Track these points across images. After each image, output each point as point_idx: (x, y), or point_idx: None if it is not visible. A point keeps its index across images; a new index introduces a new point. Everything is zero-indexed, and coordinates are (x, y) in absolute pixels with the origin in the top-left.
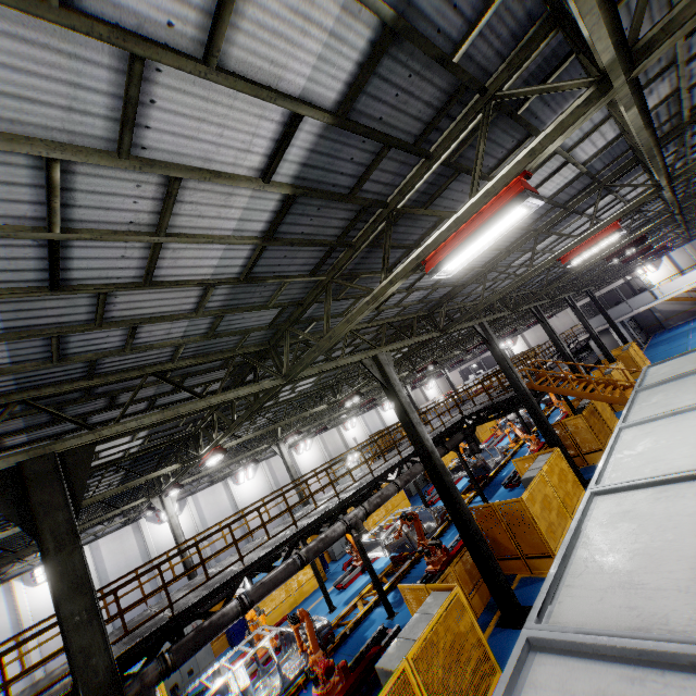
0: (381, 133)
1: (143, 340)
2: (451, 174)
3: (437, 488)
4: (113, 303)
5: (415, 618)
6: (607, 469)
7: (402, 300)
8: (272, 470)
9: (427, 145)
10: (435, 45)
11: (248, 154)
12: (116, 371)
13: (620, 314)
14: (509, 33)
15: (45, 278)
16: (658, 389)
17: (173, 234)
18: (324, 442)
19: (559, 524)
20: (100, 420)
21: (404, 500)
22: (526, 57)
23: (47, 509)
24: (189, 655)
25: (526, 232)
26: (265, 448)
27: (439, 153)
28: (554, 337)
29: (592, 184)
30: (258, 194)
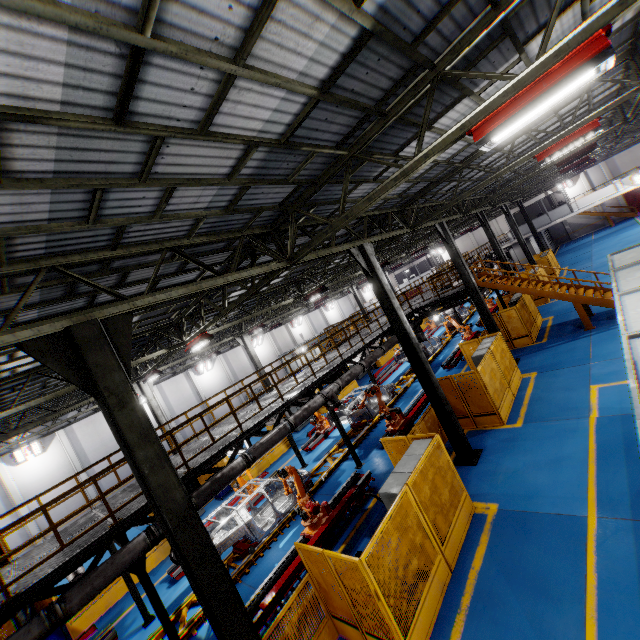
0: None
1: (171, 208)
2: (497, 38)
3: (412, 363)
4: (162, 155)
5: (405, 458)
6: (625, 322)
7: None
8: (228, 362)
9: None
10: None
11: None
12: (137, 243)
13: (540, 225)
14: None
15: (110, 107)
16: (635, 268)
17: (248, 66)
18: (274, 337)
19: (501, 390)
20: (105, 300)
21: (353, 383)
22: None
23: (103, 371)
24: (208, 499)
25: None
26: (229, 341)
27: (510, 3)
28: (494, 241)
29: None
30: (340, 24)
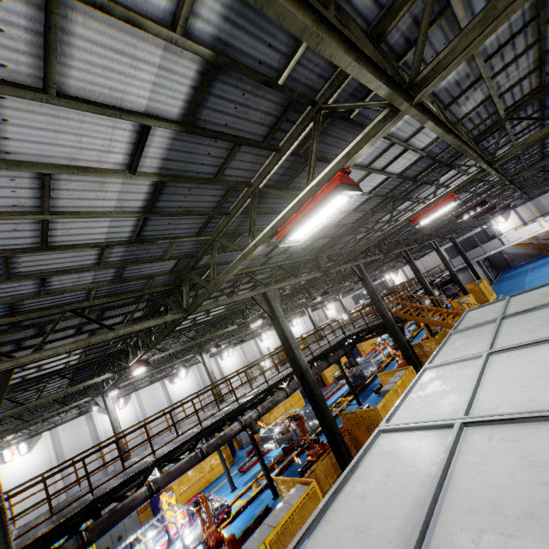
0: (229, 135)
1: (56, 287)
2: (305, 161)
3: (309, 400)
4: (19, 262)
5: (279, 507)
6: (401, 407)
7: (288, 249)
8: (201, 372)
9: (276, 141)
10: (259, 72)
11: (110, 154)
12: (38, 309)
13: (476, 256)
14: (326, 61)
15: None
16: (464, 334)
17: (58, 212)
18: (243, 350)
19: None
20: (35, 343)
21: (300, 400)
22: (343, 79)
23: None
24: (103, 532)
25: (386, 198)
26: (192, 357)
27: (285, 148)
28: (418, 275)
29: (434, 163)
30: (129, 181)
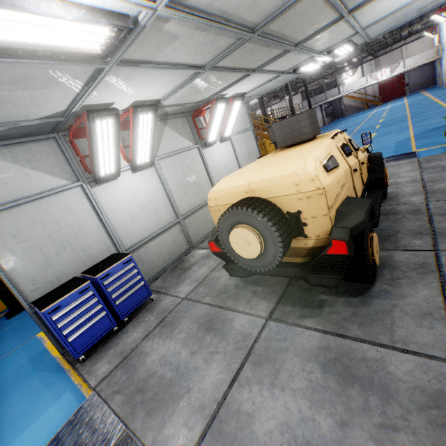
0: None
1: None
2: None
3: None
4: None
5: None
6: None
7: None
8: None
9: None
10: None
11: None
12: None
13: (320, 101)
14: None
15: None
16: None
17: None
18: None
19: None
20: None
21: None
22: None
23: None
24: None
25: None
26: None
27: None
28: (261, 101)
29: None
30: None
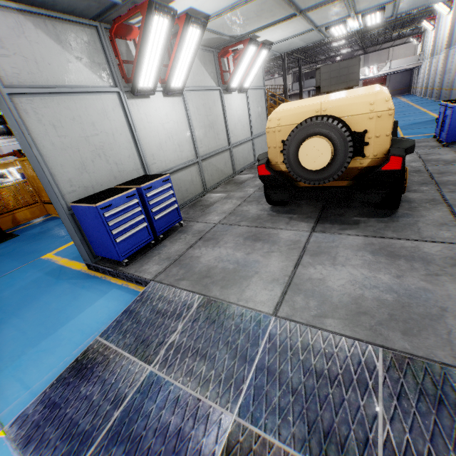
0: None
1: None
2: None
3: None
4: None
5: None
6: None
7: None
8: None
9: None
10: None
11: None
12: None
13: (309, 86)
14: None
15: None
16: None
17: None
18: None
19: None
20: None
21: None
22: None
23: None
24: None
25: None
26: None
27: None
28: None
29: None
30: None
